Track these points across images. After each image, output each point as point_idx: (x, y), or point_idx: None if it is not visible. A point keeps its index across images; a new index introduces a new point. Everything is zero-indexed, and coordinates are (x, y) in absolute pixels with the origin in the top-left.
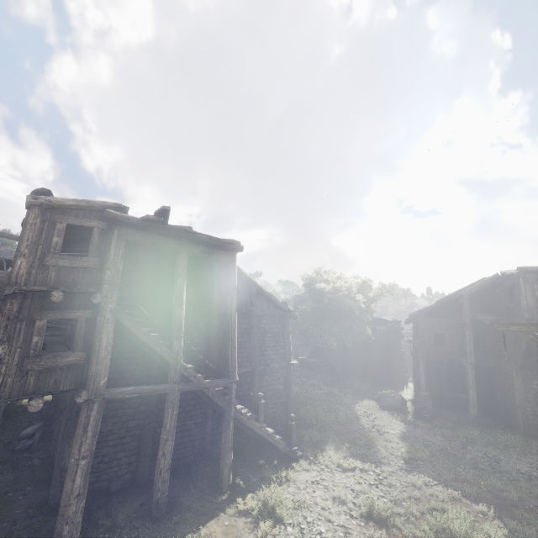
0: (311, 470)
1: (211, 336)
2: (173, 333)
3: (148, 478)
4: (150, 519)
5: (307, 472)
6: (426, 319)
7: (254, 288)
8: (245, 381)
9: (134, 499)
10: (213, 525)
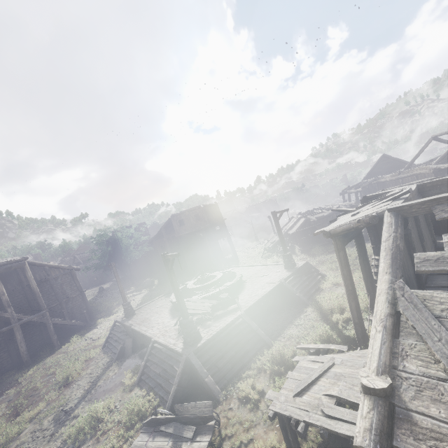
0: (97, 325)
1: (29, 298)
2: (6, 306)
3: (20, 362)
4: (25, 368)
5: (95, 327)
6: (156, 241)
7: (47, 267)
8: (58, 308)
9: (16, 369)
10: (52, 355)
